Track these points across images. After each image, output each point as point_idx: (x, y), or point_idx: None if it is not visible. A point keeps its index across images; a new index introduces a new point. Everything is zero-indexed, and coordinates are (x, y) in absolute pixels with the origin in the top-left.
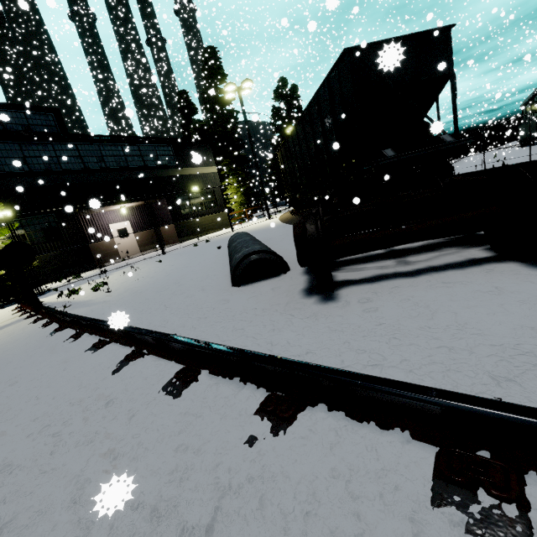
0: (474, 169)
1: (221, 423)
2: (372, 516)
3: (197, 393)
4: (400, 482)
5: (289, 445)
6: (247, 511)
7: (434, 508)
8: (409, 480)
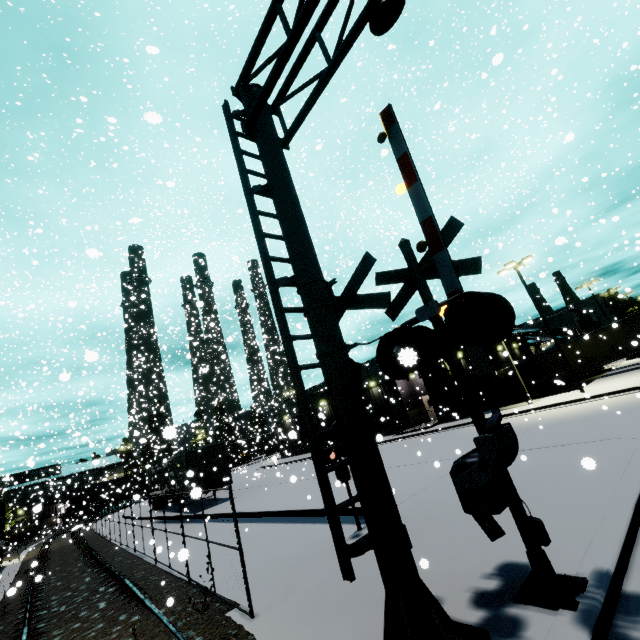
0: None
1: None
2: None
3: None
4: None
5: None
6: None
7: None
8: None
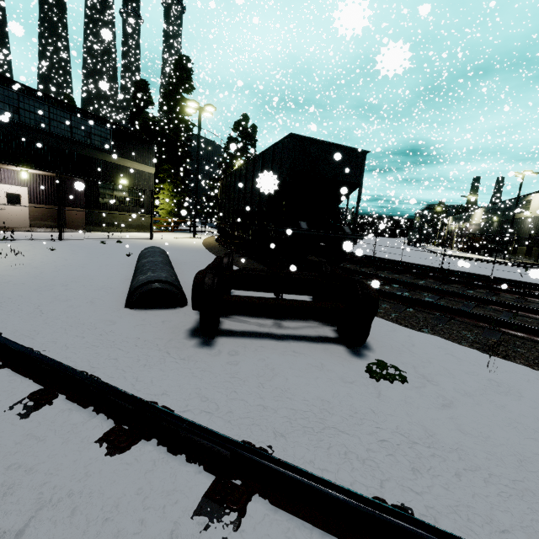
0: (369, 253)
1: (61, 447)
2: (152, 521)
3: (47, 417)
4: (181, 498)
5: (114, 470)
6: (59, 519)
7: (193, 515)
8: (188, 498)
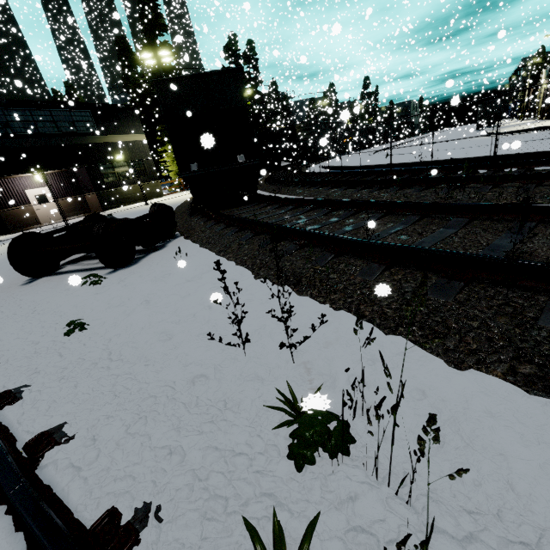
0: (366, 161)
1: None
2: None
3: None
4: None
5: None
6: None
7: None
8: None
